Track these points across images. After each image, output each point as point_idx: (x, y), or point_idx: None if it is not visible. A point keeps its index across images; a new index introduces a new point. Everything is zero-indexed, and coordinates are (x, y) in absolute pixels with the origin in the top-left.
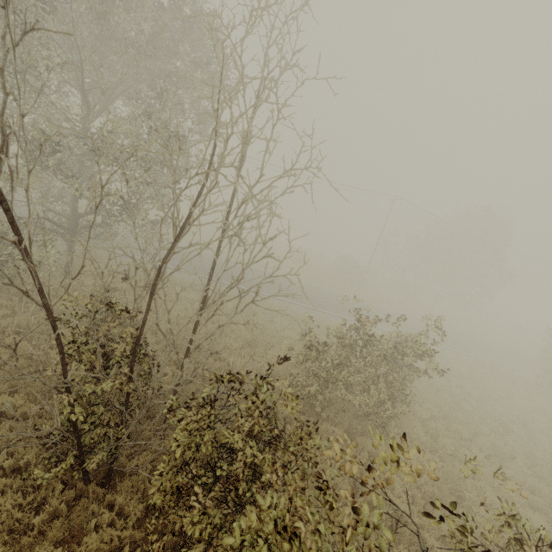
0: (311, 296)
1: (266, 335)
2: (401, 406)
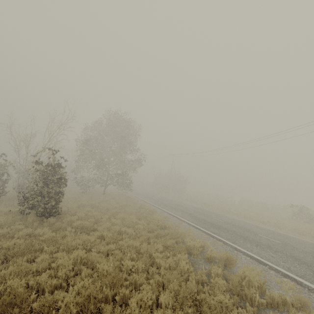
0: (209, 219)
1: (101, 206)
2: (55, 233)
